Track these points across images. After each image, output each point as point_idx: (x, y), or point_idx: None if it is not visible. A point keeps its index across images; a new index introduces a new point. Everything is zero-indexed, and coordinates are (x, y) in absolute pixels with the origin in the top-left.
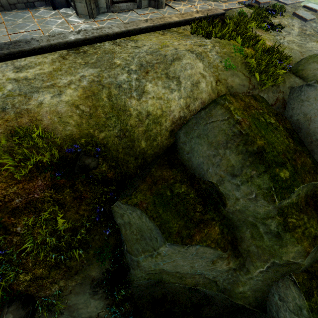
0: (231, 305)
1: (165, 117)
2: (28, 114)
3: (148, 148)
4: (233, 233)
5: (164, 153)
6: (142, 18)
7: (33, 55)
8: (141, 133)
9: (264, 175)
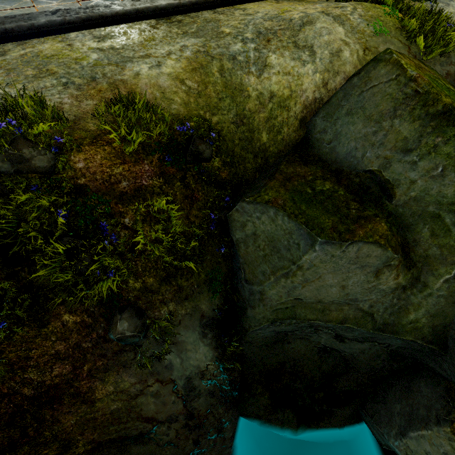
0: (381, 367)
1: (295, 99)
2: (124, 85)
3: (271, 144)
4: (403, 237)
5: (293, 150)
6: None
7: (113, 25)
8: (263, 122)
9: (454, 139)
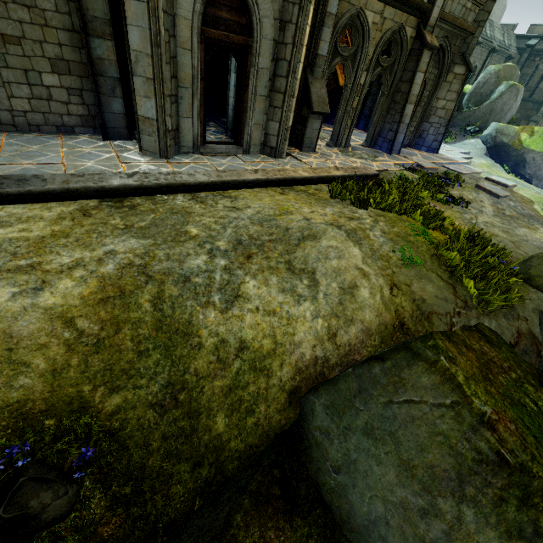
0: None
1: (281, 357)
2: None
3: (233, 435)
4: None
5: (272, 451)
6: (249, 167)
7: (23, 203)
8: (220, 395)
9: None
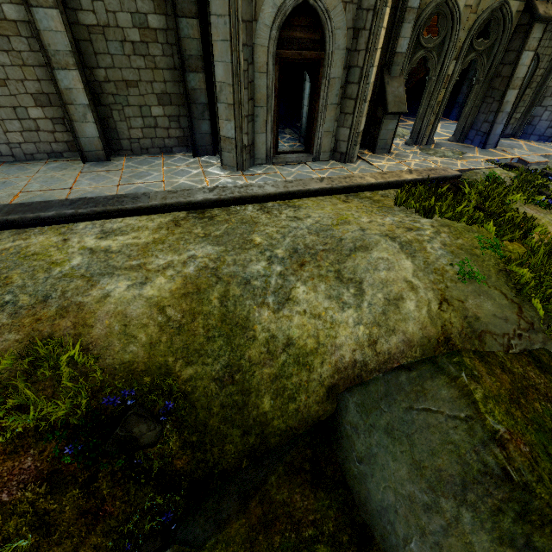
0: None
1: (322, 356)
2: (76, 312)
3: (276, 415)
4: None
5: (308, 435)
6: (316, 175)
7: (135, 216)
8: (267, 380)
9: None
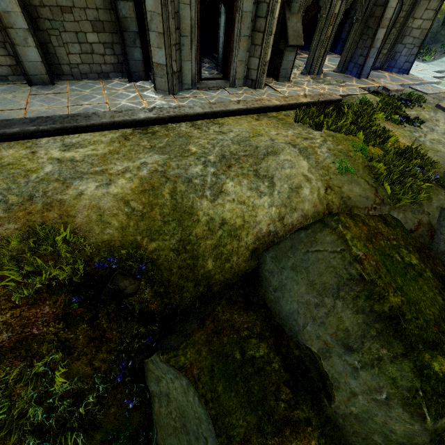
0: None
1: (247, 229)
2: (59, 207)
3: (217, 271)
4: None
5: (240, 282)
6: (233, 98)
7: (89, 132)
8: (210, 249)
9: (402, 360)
